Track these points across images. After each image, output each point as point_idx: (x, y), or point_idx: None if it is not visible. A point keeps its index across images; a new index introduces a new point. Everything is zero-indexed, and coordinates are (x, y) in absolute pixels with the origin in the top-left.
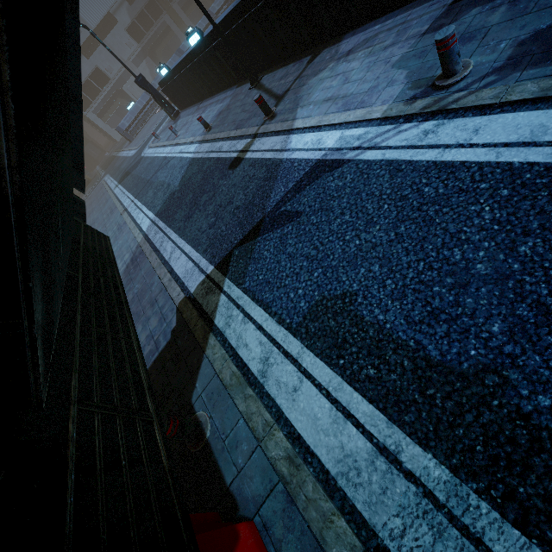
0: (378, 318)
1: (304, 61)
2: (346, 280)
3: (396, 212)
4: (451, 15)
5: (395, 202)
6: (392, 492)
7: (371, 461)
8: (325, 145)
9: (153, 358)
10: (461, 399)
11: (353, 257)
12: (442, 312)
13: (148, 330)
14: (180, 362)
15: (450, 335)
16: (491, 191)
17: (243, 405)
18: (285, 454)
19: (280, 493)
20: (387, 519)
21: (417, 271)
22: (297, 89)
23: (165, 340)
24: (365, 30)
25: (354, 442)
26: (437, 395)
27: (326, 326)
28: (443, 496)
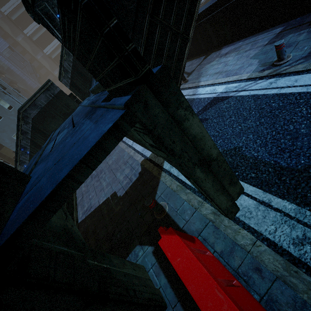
0: (254, 155)
1: (201, 58)
2: (235, 142)
3: (259, 114)
4: (279, 37)
5: (258, 110)
6: (268, 217)
7: (256, 207)
8: (218, 91)
9: (129, 185)
10: (298, 179)
11: (238, 133)
12: (286, 149)
13: (124, 174)
14: (146, 185)
15: (291, 157)
16: (305, 102)
17: (185, 197)
18: (211, 212)
19: (211, 226)
20: (267, 227)
21: (272, 135)
22: (199, 69)
23: (135, 177)
24: (234, 44)
25: (247, 202)
26: (287, 179)
27: (227, 161)
28: (293, 214)
